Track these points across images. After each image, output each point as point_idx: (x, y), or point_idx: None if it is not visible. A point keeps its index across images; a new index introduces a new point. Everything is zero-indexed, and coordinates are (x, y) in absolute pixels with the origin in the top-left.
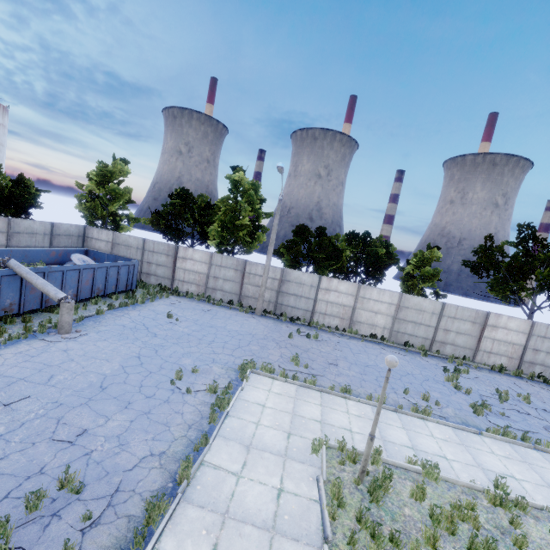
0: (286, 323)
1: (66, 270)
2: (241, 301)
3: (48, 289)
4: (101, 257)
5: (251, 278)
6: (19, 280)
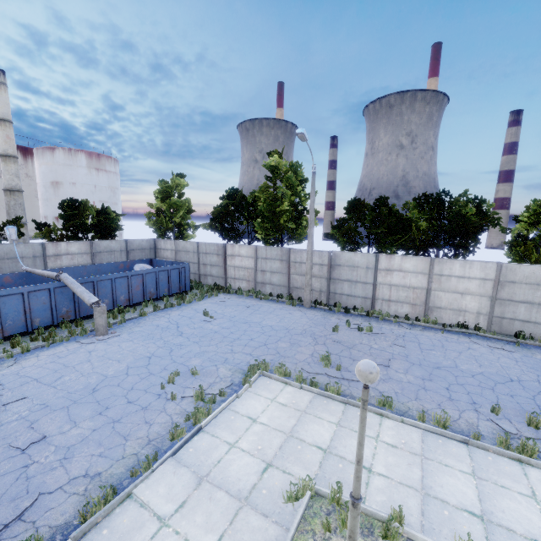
0: (338, 314)
1: (114, 278)
2: (291, 293)
3: (84, 296)
4: (162, 264)
5: (297, 267)
6: (71, 290)
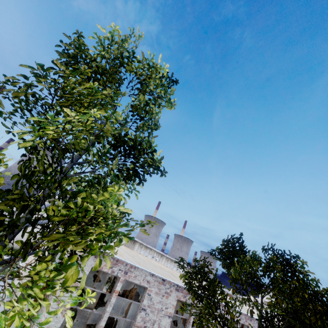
0: None
1: None
2: None
3: None
4: None
5: None
6: None
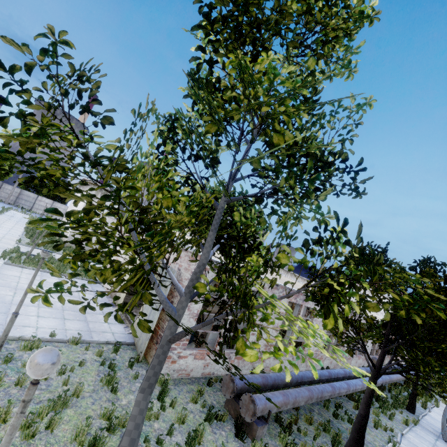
0: (20, 208)
1: None
2: None
3: None
4: None
5: (4, 190)
6: None
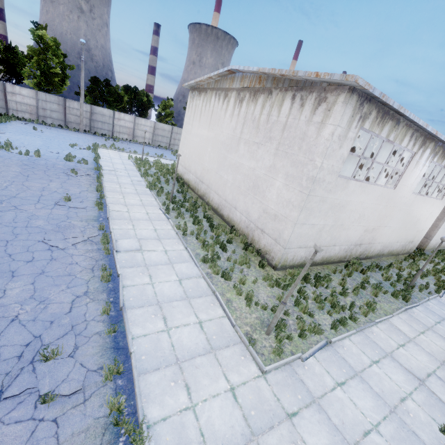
0: (100, 137)
1: None
2: (67, 125)
3: None
4: None
5: (71, 111)
6: None
